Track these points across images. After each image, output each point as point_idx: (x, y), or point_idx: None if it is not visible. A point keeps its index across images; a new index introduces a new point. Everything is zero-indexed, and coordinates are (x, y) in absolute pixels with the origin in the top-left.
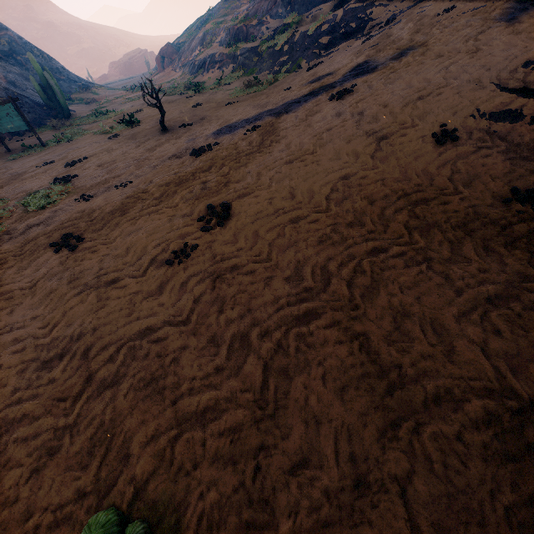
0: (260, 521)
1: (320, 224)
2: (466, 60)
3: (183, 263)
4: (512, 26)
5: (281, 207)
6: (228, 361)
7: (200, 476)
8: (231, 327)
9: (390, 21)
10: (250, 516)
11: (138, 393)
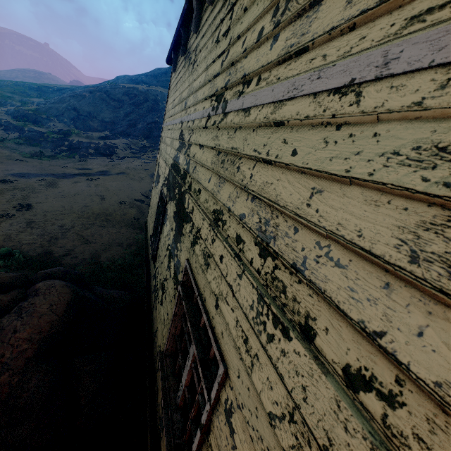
0: (50, 251)
1: (74, 216)
2: (136, 184)
3: (9, 218)
4: (152, 179)
5: (58, 210)
6: (37, 237)
7: (32, 249)
8: (37, 232)
9: (123, 158)
10: (47, 251)
11: (2, 240)
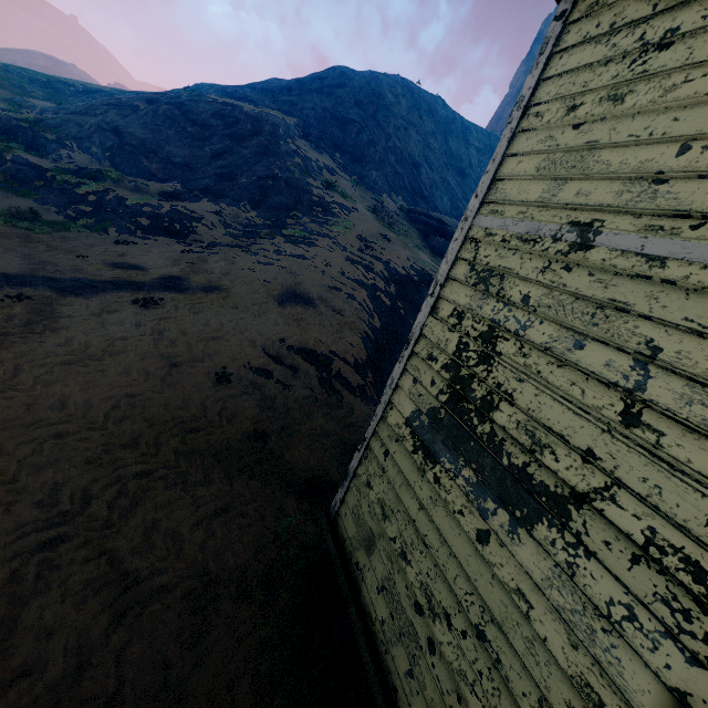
0: None
1: (92, 442)
2: (251, 321)
3: None
4: (281, 308)
5: (45, 417)
6: None
7: None
8: None
9: (211, 247)
10: None
11: None
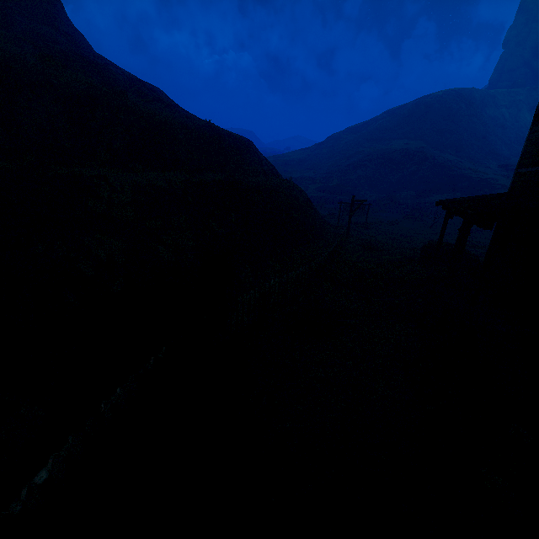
0: None
1: None
2: None
3: None
4: None
5: None
6: None
7: None
8: None
9: None
10: None
11: None
